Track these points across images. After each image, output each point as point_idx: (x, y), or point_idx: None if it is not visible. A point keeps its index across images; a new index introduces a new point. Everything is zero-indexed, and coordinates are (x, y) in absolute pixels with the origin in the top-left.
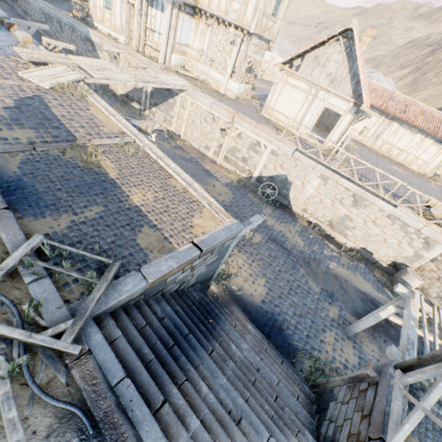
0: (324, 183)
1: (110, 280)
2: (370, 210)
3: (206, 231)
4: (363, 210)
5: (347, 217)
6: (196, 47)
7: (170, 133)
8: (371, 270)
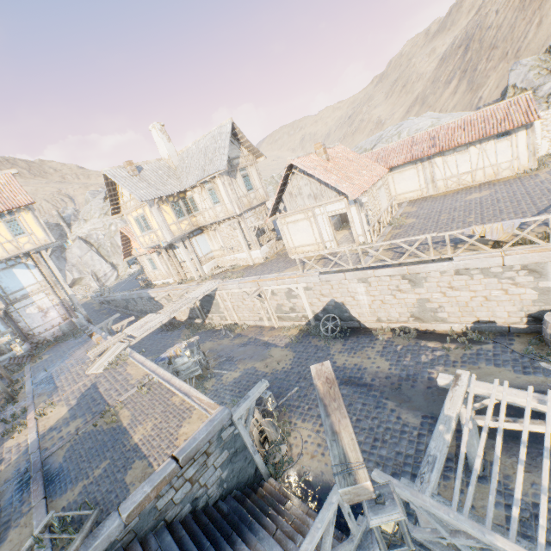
0: (368, 284)
1: (90, 529)
2: (433, 279)
3: (189, 436)
4: (428, 284)
5: (422, 300)
6: (217, 248)
7: (228, 327)
8: (505, 345)
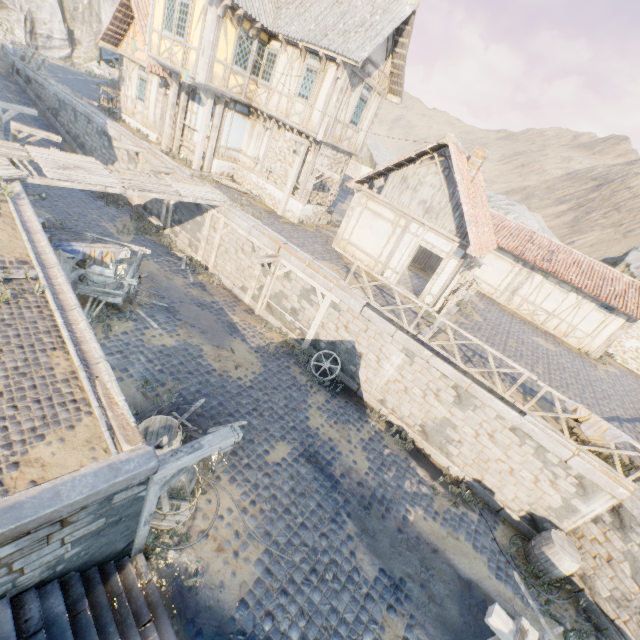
0: (410, 361)
1: None
2: (483, 414)
3: (47, 477)
4: (472, 414)
5: (449, 423)
6: (250, 154)
7: (193, 263)
8: (490, 526)
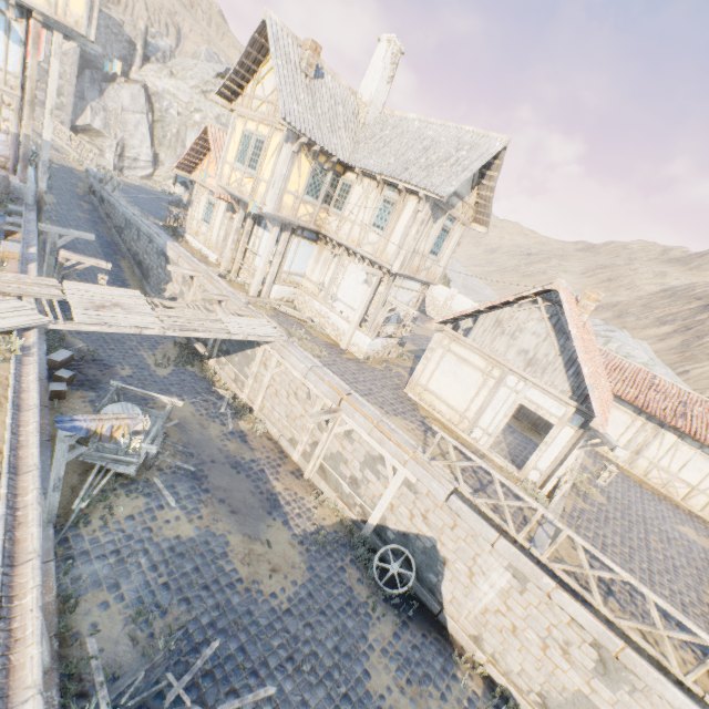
0: (520, 586)
1: None
2: (648, 704)
3: None
4: (629, 699)
5: (587, 702)
6: (315, 279)
7: (236, 404)
8: None
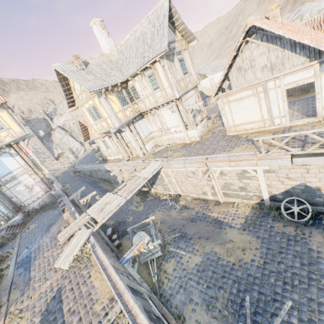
0: None
1: None
2: None
3: None
4: None
5: None
6: (156, 130)
7: (172, 197)
8: None
